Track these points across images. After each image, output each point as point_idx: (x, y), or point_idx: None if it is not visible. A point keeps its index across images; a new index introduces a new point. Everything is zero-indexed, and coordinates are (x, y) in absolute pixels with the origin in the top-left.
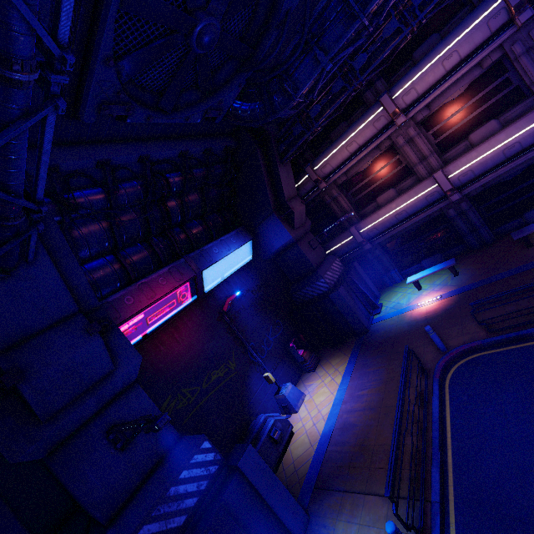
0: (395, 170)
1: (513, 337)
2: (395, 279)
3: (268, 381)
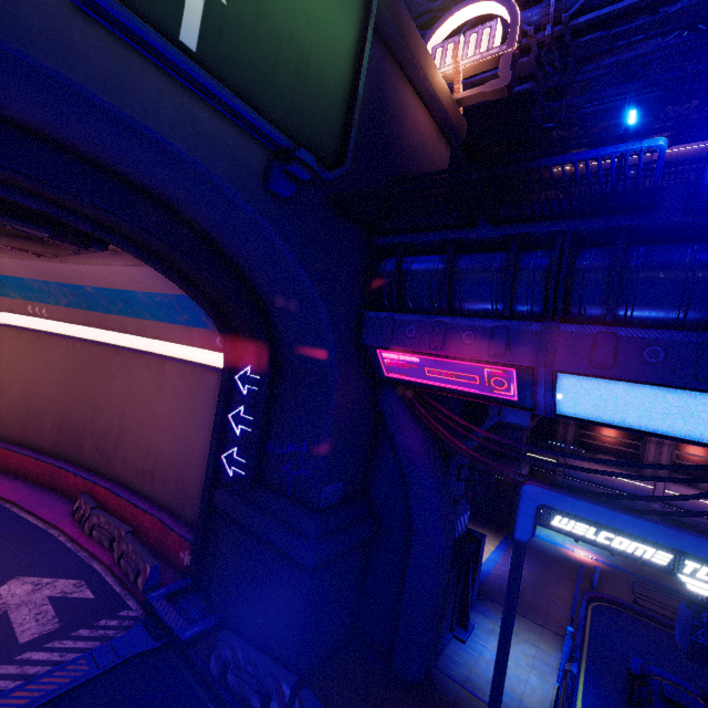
0: (629, 450)
1: (649, 615)
2: None
3: None
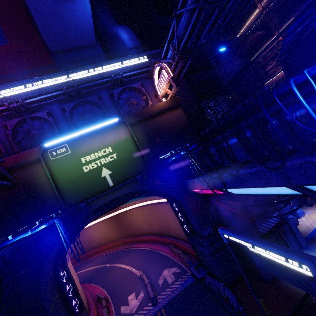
0: None
1: None
2: None
3: None
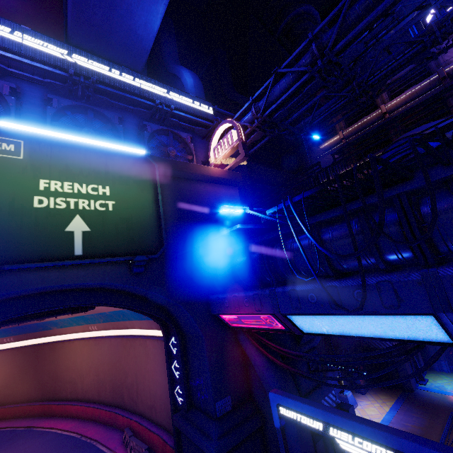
0: None
1: None
2: (443, 368)
3: (338, 382)
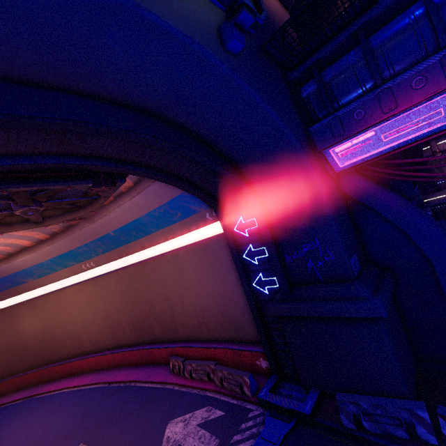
0: None
1: None
2: None
3: None
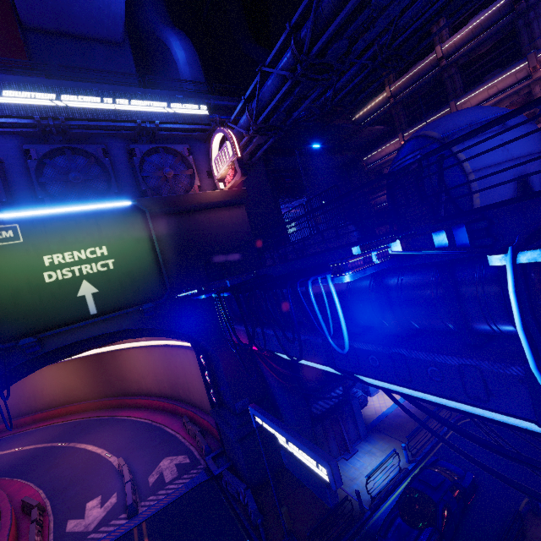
0: None
1: None
2: None
3: None
